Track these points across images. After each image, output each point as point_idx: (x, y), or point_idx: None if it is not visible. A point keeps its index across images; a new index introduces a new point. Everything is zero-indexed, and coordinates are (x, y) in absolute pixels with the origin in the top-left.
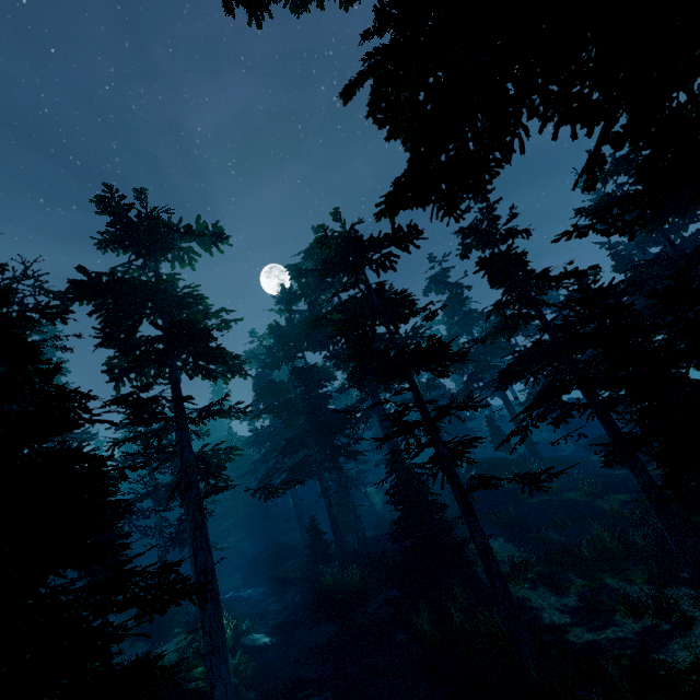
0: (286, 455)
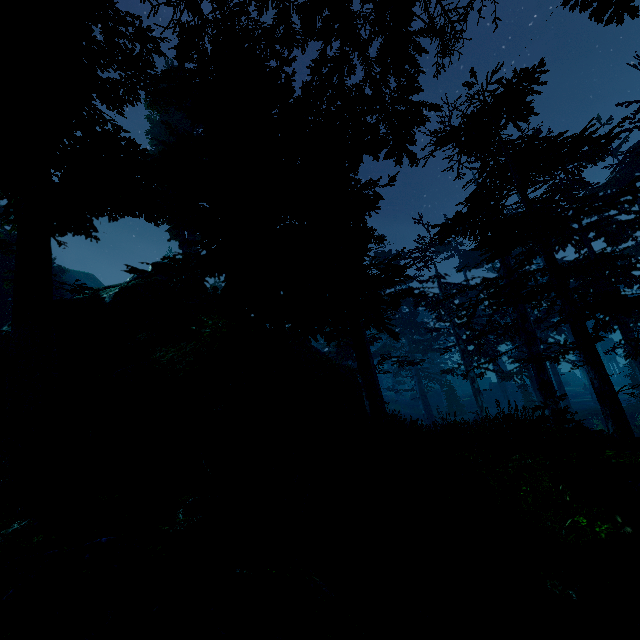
0: None
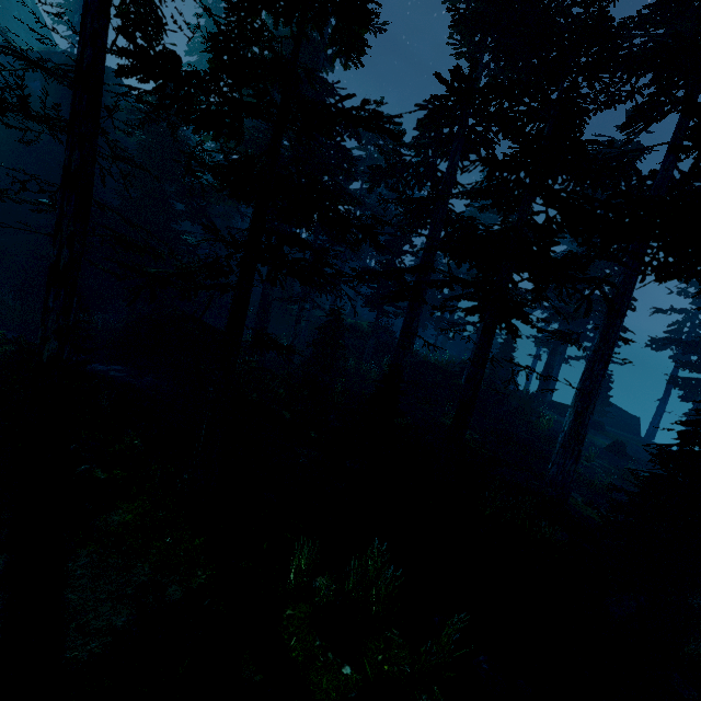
0: (444, 249)
